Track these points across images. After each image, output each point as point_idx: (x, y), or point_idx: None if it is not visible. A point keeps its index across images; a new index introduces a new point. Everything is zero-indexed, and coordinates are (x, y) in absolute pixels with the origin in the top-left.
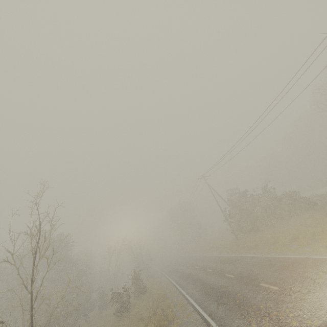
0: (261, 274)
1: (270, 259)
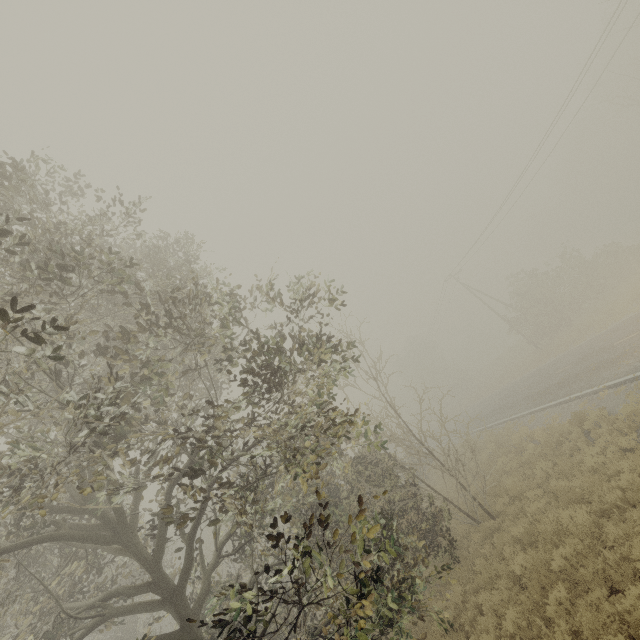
0: (609, 341)
1: (612, 328)
